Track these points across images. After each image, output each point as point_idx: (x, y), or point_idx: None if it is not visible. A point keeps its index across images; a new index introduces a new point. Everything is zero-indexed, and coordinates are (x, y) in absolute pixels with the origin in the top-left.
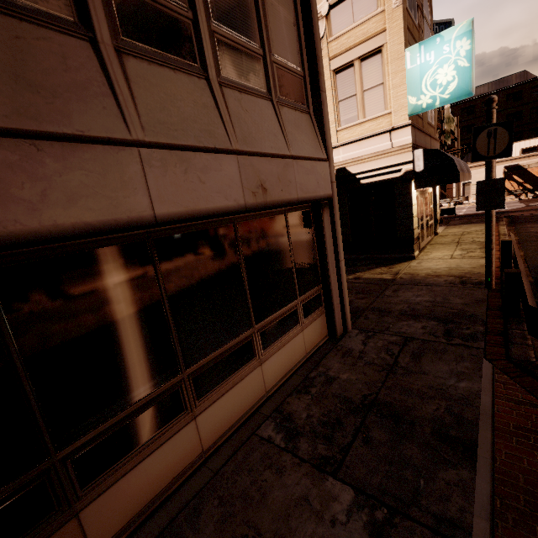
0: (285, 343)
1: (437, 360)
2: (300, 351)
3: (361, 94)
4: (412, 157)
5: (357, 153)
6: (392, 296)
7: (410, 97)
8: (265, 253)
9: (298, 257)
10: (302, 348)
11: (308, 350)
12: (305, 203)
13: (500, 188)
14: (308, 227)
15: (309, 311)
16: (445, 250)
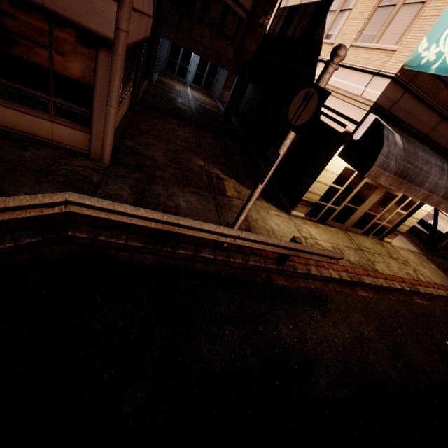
0: (26, 112)
1: (61, 191)
2: (45, 132)
3: (399, 7)
4: (361, 119)
5: (340, 82)
6: (183, 189)
7: (426, 39)
8: (12, 33)
9: (61, 67)
10: (48, 132)
11: (56, 139)
12: (57, 17)
13: (273, 164)
14: (86, 54)
15: (67, 117)
16: (327, 236)
